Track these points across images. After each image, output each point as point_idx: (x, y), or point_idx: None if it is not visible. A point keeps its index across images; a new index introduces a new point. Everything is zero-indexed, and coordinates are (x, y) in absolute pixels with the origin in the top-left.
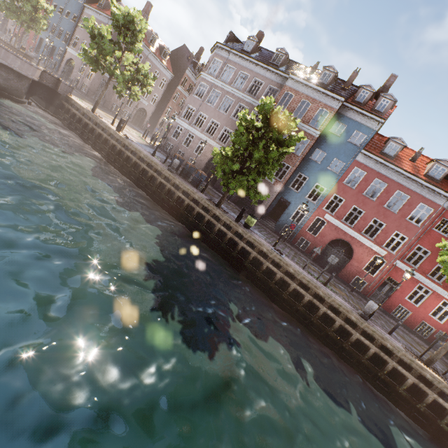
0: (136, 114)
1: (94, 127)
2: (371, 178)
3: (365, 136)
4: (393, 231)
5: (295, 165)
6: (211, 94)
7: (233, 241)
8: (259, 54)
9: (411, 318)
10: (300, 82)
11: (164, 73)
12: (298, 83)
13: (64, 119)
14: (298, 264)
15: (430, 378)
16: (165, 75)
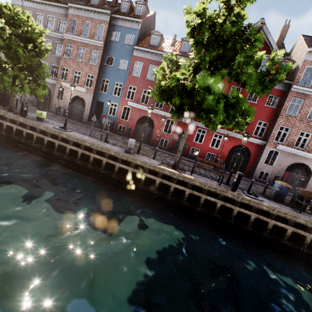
0: None
1: None
2: (147, 65)
3: (134, 36)
4: None
5: (96, 73)
6: None
7: (22, 131)
8: None
9: (201, 153)
10: (77, 7)
11: None
12: (77, 9)
13: None
14: (94, 137)
15: (169, 174)
16: None
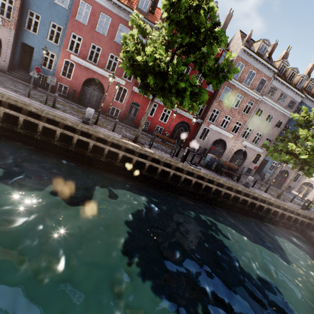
0: None
1: None
2: (97, 12)
3: None
4: None
5: None
6: None
7: None
8: None
9: (151, 126)
10: None
11: None
12: None
13: None
14: (32, 97)
15: (132, 148)
16: None
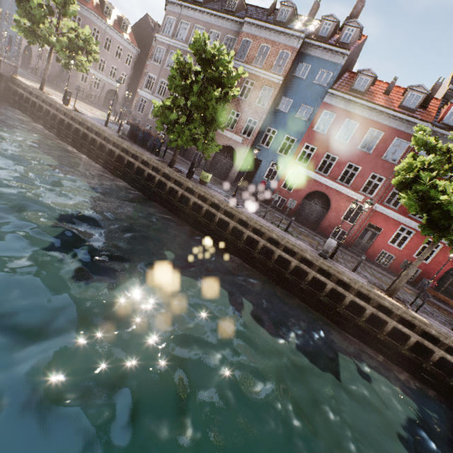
0: (106, 97)
1: (40, 104)
2: (341, 119)
3: (332, 73)
4: (369, 173)
5: (262, 119)
6: (169, 58)
7: (186, 198)
8: (214, 4)
9: (396, 262)
10: (256, 24)
11: (128, 47)
12: (255, 26)
13: (13, 102)
14: (262, 216)
15: (389, 306)
16: (130, 50)
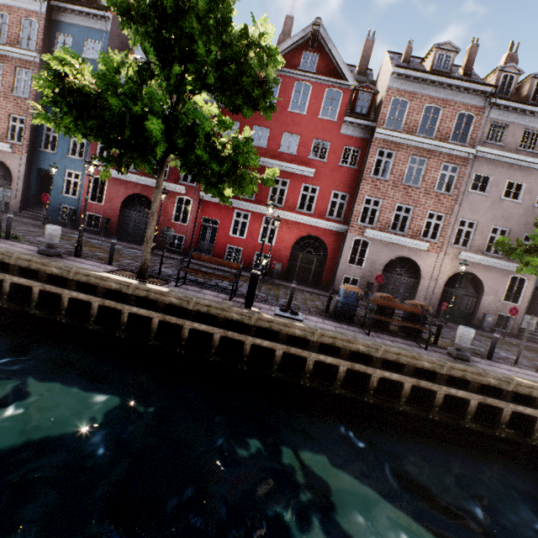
0: None
1: None
2: None
3: (101, 43)
4: None
5: (30, 113)
6: None
7: None
8: None
9: (245, 254)
10: None
11: None
12: None
13: None
14: None
15: (117, 286)
16: None
